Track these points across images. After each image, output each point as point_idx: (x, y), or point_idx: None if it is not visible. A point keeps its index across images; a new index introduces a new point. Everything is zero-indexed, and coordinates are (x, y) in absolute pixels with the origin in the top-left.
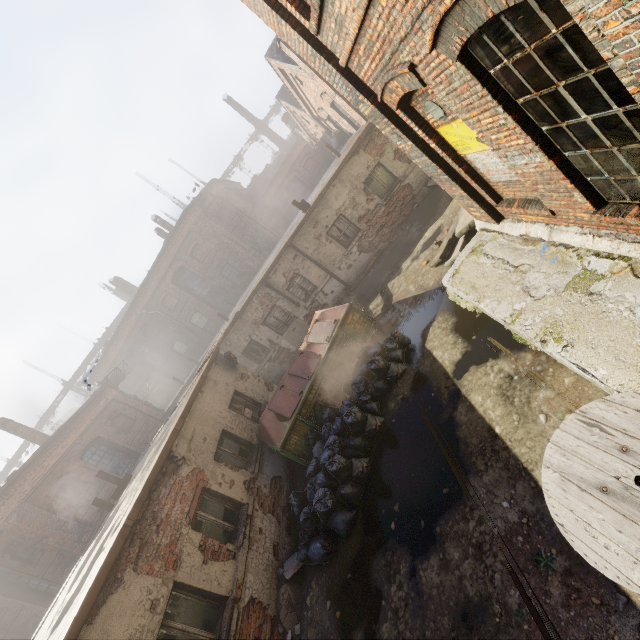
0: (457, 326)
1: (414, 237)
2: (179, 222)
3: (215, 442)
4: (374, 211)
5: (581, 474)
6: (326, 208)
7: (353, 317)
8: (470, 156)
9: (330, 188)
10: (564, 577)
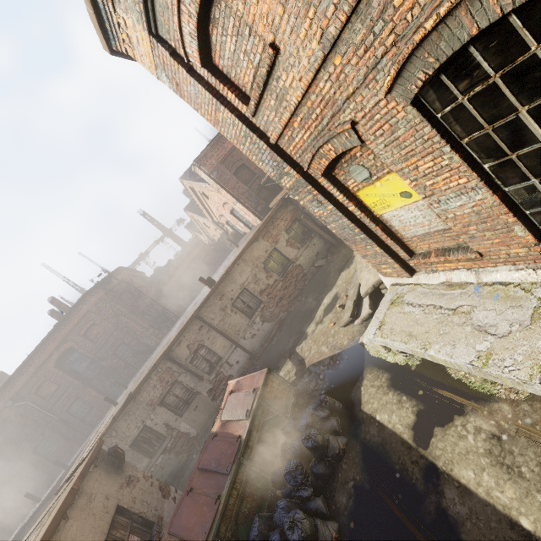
0: (393, 382)
1: (312, 305)
2: (78, 303)
3: None
4: (273, 285)
5: None
6: (231, 283)
7: (273, 384)
8: (387, 215)
9: (235, 266)
10: None
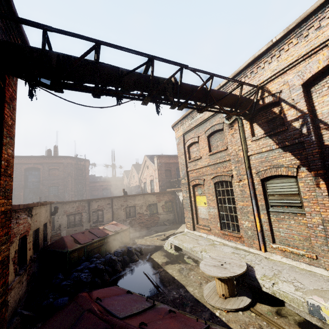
0: (166, 255)
1: (152, 232)
2: (63, 156)
3: (36, 227)
4: (144, 215)
5: (209, 264)
6: (133, 200)
7: (127, 233)
8: (199, 207)
9: (139, 196)
10: (191, 307)
